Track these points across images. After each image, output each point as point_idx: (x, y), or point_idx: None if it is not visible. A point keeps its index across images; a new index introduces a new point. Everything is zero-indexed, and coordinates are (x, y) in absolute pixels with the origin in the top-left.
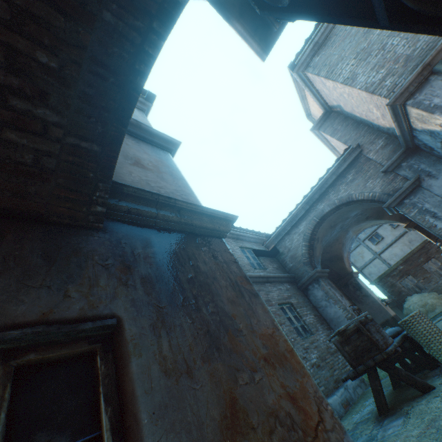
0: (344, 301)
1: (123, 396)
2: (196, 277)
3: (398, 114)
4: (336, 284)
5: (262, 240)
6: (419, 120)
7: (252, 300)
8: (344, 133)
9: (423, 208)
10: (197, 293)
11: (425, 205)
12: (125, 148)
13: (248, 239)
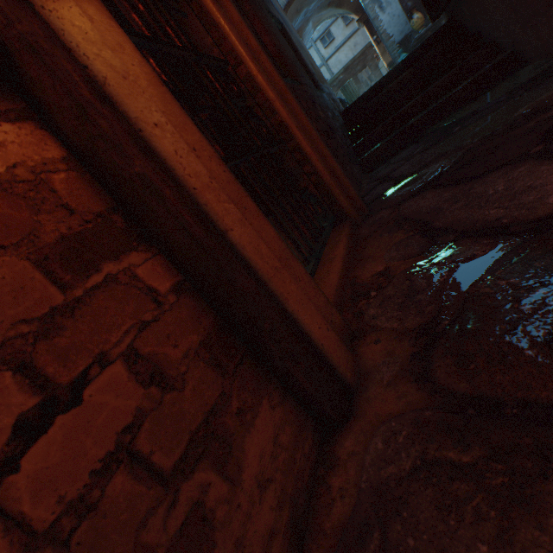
0: None
1: (294, 47)
2: (284, 18)
3: None
4: None
5: None
6: None
7: (300, 39)
8: None
9: None
10: (288, 26)
11: None
12: None
13: None
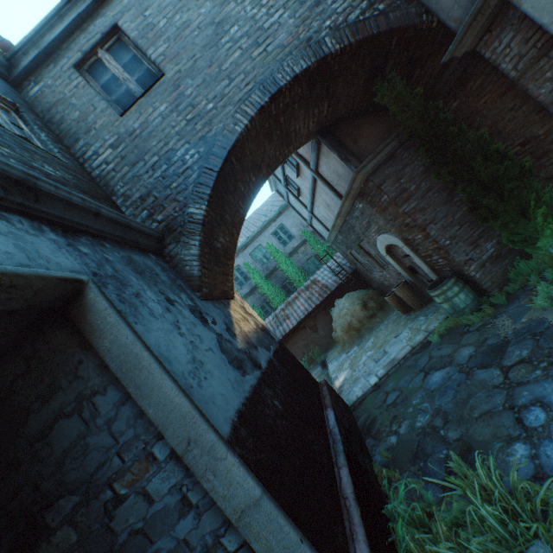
0: None
1: None
2: None
3: None
4: None
5: None
6: None
7: None
8: None
9: None
10: None
11: None
12: None
13: None
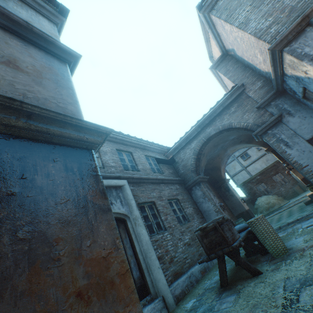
0: (215, 199)
1: None
2: (20, 194)
3: (275, 60)
4: (213, 186)
5: (164, 151)
6: (290, 66)
7: (97, 217)
8: (234, 74)
9: (280, 138)
10: (7, 215)
11: (281, 136)
12: None
13: (153, 150)
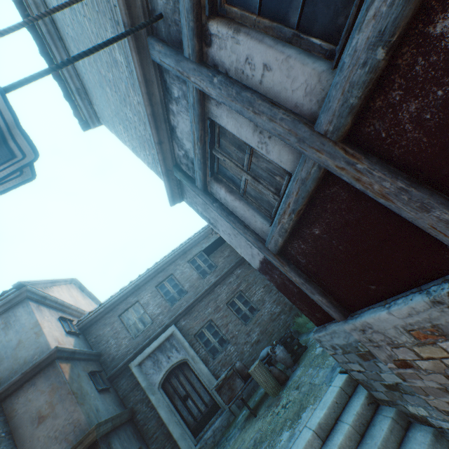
0: None
1: None
2: None
3: None
4: None
5: (211, 229)
6: None
7: None
8: None
9: None
10: None
11: None
12: (30, 409)
13: (196, 243)
